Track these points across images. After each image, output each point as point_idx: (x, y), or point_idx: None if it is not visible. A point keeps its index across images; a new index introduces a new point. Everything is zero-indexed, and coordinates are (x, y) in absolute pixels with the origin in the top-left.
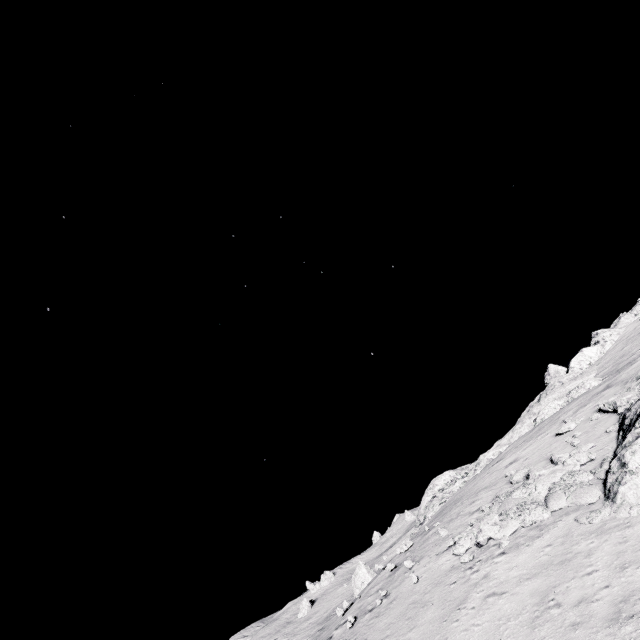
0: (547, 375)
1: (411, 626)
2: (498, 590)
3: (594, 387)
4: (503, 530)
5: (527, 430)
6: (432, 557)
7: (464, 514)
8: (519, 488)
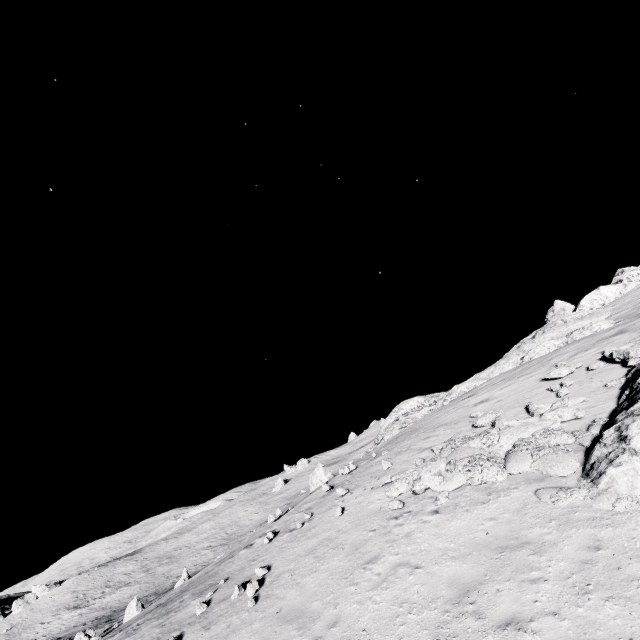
0: (551, 311)
1: (314, 568)
2: (414, 561)
3: (603, 330)
4: (445, 484)
5: (511, 367)
6: (366, 490)
7: (414, 449)
8: (479, 436)
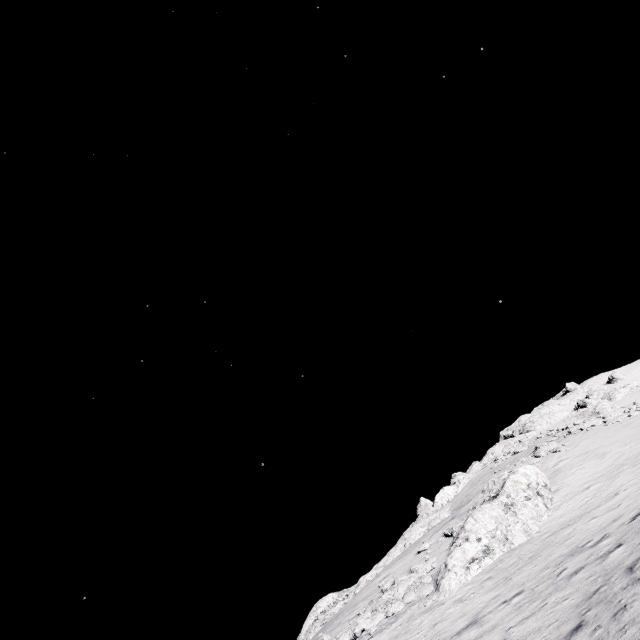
0: (419, 507)
1: None
2: None
3: (446, 518)
4: (373, 621)
5: (399, 553)
6: None
7: (344, 622)
8: (387, 591)
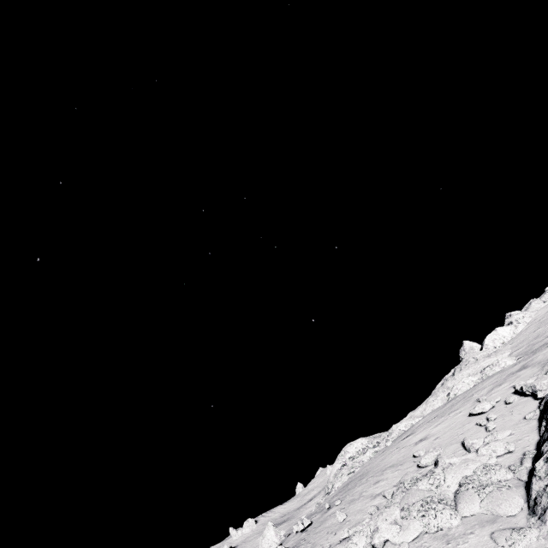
0: (462, 350)
1: None
2: None
3: (509, 366)
4: (403, 533)
5: (440, 404)
6: None
7: (366, 496)
8: (426, 477)
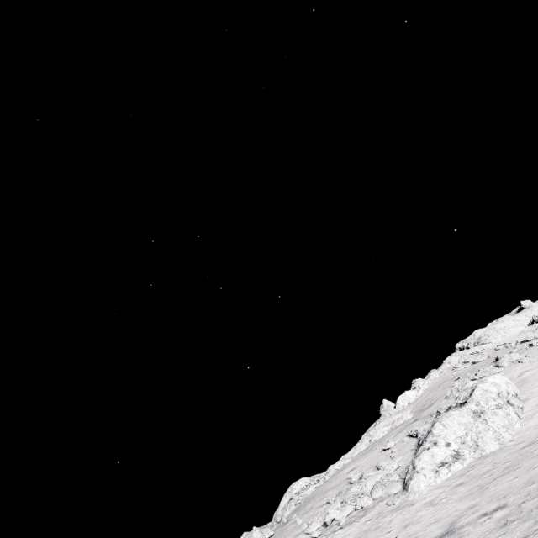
0: (382, 407)
1: None
2: None
3: (408, 419)
4: (342, 512)
5: (364, 448)
6: None
7: (316, 507)
8: (355, 484)
